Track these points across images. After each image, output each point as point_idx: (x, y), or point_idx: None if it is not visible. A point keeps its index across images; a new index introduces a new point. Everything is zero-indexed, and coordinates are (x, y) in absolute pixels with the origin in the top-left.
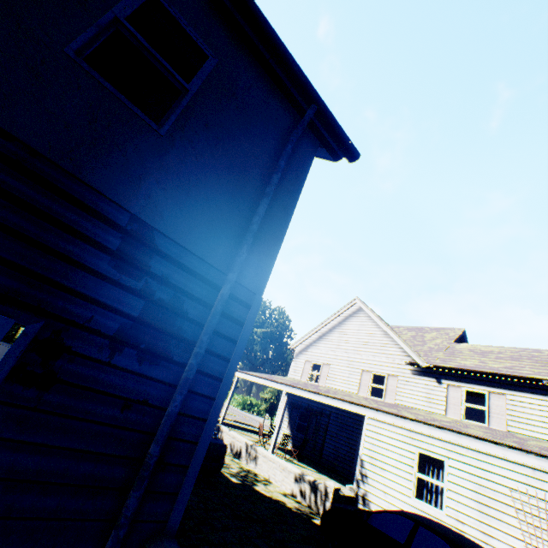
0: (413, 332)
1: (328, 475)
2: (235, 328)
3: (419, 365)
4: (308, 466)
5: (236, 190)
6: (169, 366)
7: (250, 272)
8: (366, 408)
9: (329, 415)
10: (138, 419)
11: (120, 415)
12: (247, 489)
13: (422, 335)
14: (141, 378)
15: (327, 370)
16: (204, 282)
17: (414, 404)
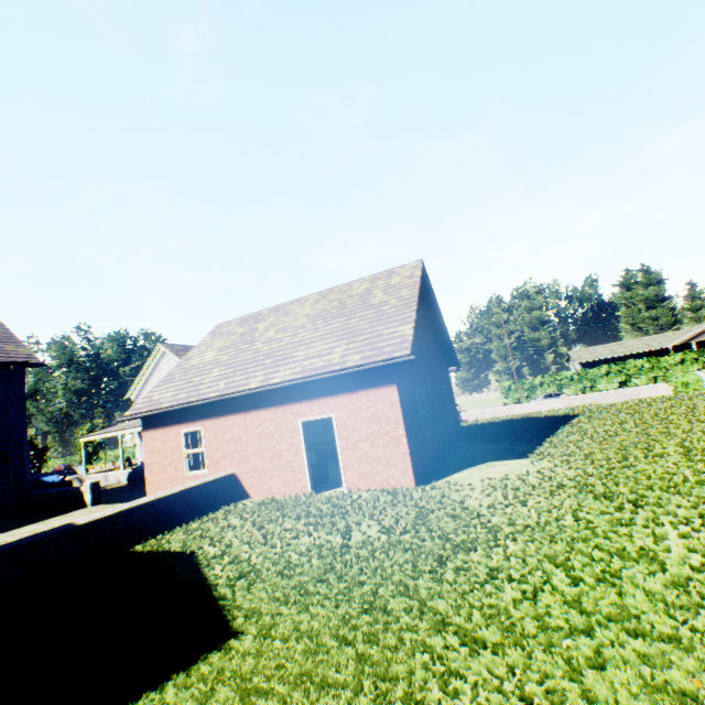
0: None
1: None
2: (23, 446)
3: None
4: None
5: (0, 412)
6: (7, 463)
7: (20, 430)
8: None
9: None
10: (6, 476)
11: (1, 477)
12: None
13: None
14: (1, 469)
15: None
16: (5, 442)
17: None
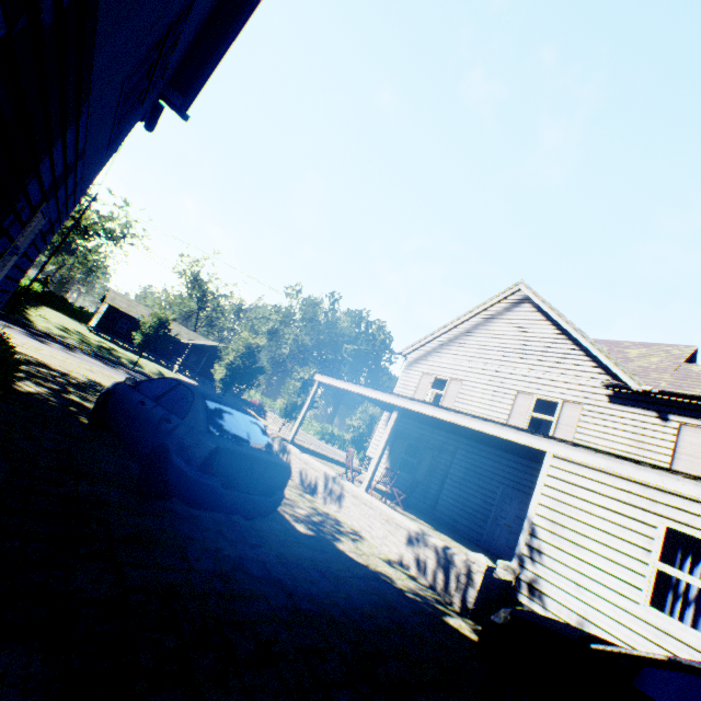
0: (603, 347)
1: (449, 536)
2: None
3: (630, 388)
4: (418, 518)
5: None
6: None
7: None
8: (551, 441)
9: (453, 452)
10: None
11: None
12: (323, 548)
13: (621, 350)
14: None
15: (457, 388)
16: None
17: (609, 449)
